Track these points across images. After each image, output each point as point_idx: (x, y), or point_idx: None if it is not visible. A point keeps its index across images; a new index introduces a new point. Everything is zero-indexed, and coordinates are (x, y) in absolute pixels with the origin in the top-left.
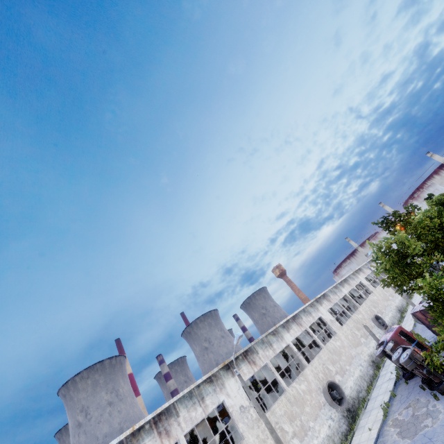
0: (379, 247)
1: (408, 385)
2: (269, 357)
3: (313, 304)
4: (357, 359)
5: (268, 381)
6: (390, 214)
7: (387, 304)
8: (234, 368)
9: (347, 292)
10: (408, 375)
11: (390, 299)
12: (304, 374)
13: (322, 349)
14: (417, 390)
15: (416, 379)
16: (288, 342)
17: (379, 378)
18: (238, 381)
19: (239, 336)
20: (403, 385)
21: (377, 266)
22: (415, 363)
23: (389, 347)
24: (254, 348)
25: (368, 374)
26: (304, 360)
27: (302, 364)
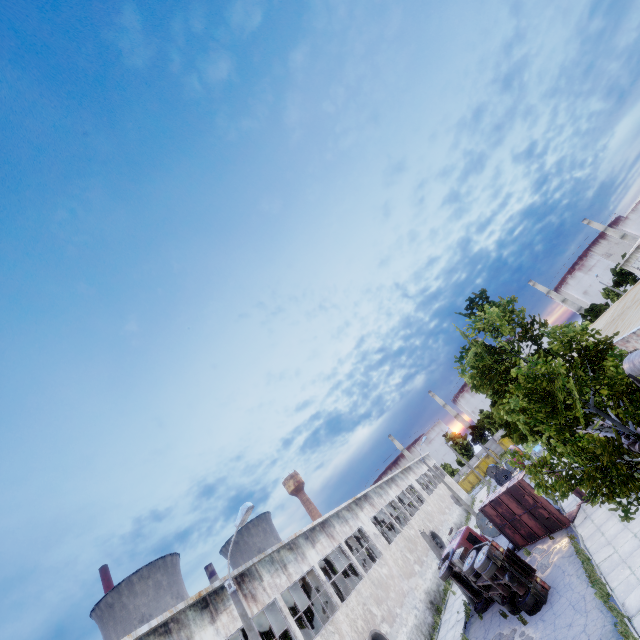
0: (466, 335)
1: (483, 620)
2: (280, 588)
3: (352, 508)
4: (411, 598)
5: (275, 634)
6: (477, 295)
7: (444, 518)
8: (216, 605)
9: (395, 496)
10: (482, 605)
11: (447, 512)
12: (336, 620)
13: (363, 579)
14: (497, 621)
15: (493, 607)
16: (313, 563)
17: (442, 626)
18: (222, 633)
19: (248, 508)
20: (476, 623)
21: (462, 366)
22: (495, 564)
23: (458, 555)
24: (256, 570)
25: (426, 622)
26: (336, 596)
27: (330, 612)
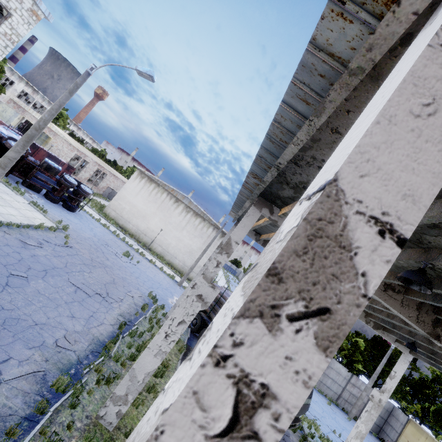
0: None
1: None
2: None
3: (22, 80)
4: None
5: None
6: None
7: None
8: None
9: None
10: None
11: None
12: None
13: None
14: None
15: None
16: None
17: None
18: None
19: None
20: None
21: None
22: None
23: None
24: None
25: None
26: None
27: None
